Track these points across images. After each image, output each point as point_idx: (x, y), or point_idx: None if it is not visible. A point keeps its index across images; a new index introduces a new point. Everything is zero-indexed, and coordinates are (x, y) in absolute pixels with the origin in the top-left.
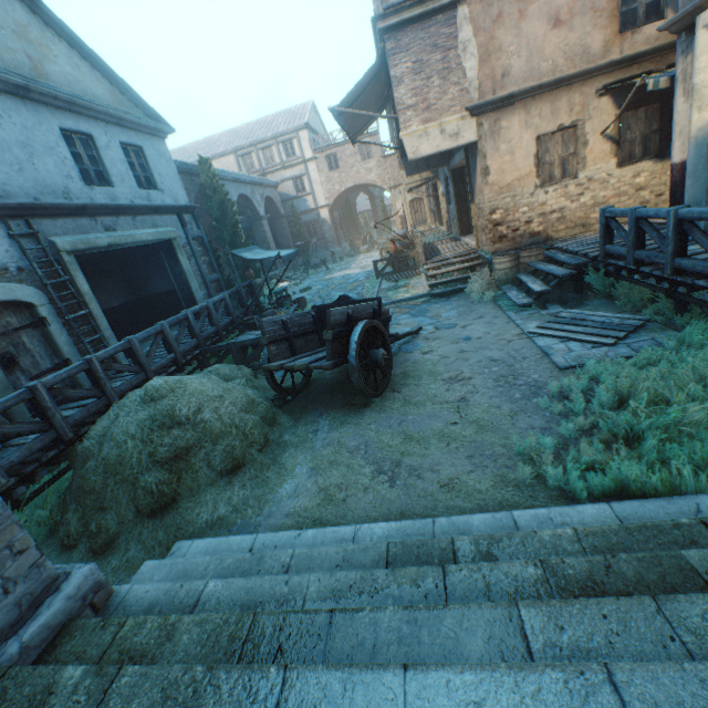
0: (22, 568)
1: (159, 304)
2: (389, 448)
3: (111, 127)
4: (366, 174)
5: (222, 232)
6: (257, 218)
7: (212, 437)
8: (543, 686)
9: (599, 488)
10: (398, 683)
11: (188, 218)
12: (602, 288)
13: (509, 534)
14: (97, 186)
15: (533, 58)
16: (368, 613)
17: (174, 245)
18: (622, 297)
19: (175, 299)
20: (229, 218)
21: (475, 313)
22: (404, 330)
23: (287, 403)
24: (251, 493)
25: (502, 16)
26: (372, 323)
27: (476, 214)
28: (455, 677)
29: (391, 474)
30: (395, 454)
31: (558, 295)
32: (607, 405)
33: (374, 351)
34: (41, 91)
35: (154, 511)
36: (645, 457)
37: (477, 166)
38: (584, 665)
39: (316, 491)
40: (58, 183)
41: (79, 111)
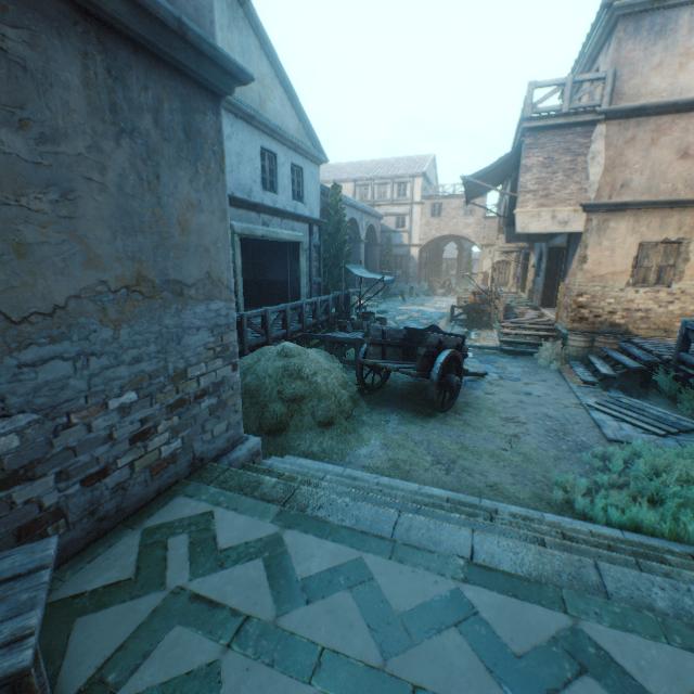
0: (235, 421)
1: (270, 289)
2: (448, 450)
3: (289, 151)
4: (463, 227)
5: (330, 246)
6: (357, 240)
7: (319, 396)
8: (555, 557)
9: (616, 522)
10: (468, 534)
11: (315, 229)
12: (668, 389)
13: (539, 519)
14: (268, 191)
15: (654, 178)
16: (443, 513)
17: (300, 247)
18: (685, 401)
19: (283, 288)
20: (340, 236)
21: (539, 376)
22: (470, 370)
23: (364, 395)
24: (336, 445)
25: (635, 139)
26: (455, 353)
27: (562, 291)
28: (502, 541)
29: (447, 466)
30: (452, 454)
31: (622, 384)
32: (642, 474)
33: (451, 375)
34: (260, 120)
35: (271, 431)
36: (661, 509)
37: (576, 252)
38: (581, 557)
39: (387, 459)
40: (247, 184)
41: (275, 137)
